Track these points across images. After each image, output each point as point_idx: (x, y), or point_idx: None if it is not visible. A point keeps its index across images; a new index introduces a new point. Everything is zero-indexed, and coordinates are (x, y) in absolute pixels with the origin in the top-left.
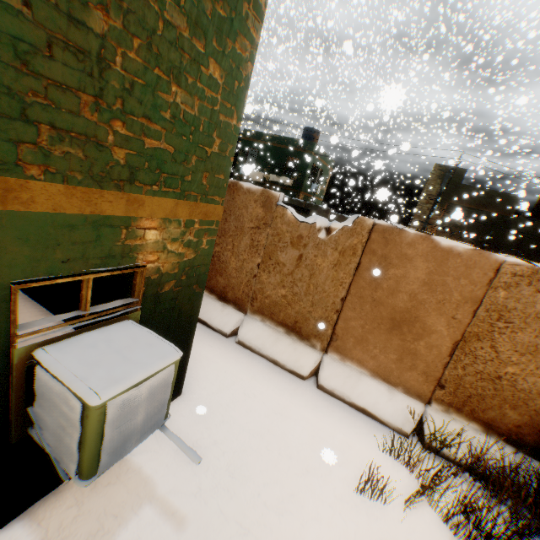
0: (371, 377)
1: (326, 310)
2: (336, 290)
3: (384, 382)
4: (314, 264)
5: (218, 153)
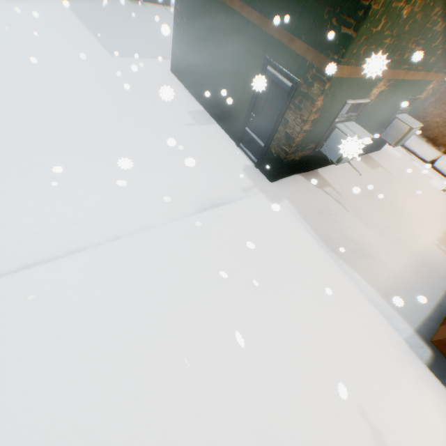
0: None
1: None
2: None
3: None
4: None
5: None
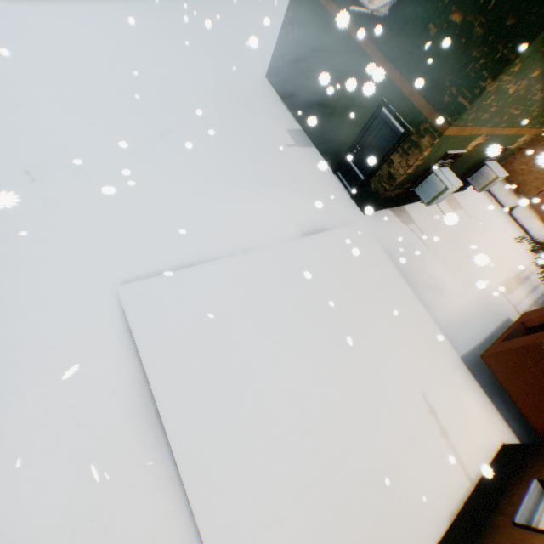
0: (537, 220)
1: (539, 184)
2: None
3: (542, 224)
4: None
5: None
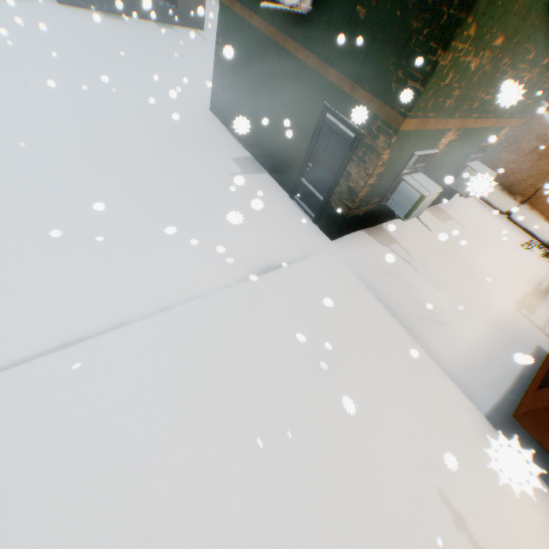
0: (542, 220)
1: (535, 181)
2: (548, 171)
3: (548, 224)
4: (543, 153)
5: (540, 99)
